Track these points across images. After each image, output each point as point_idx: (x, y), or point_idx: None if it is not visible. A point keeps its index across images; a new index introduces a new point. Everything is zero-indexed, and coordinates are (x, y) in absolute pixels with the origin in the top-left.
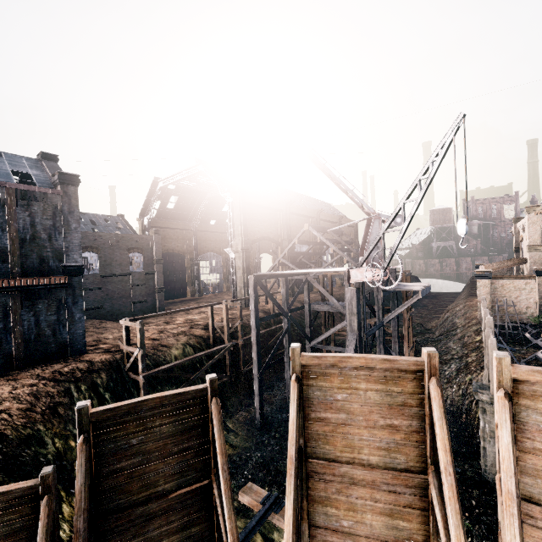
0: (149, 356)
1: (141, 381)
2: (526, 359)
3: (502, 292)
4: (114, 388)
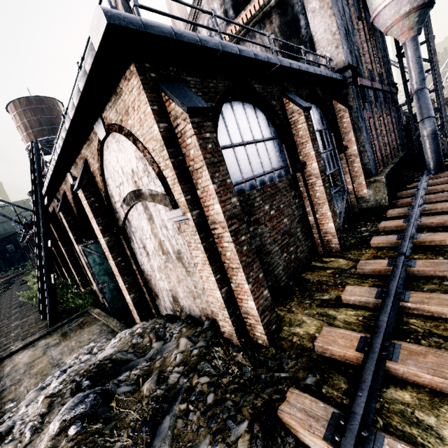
0: None
1: None
2: None
3: None
4: None
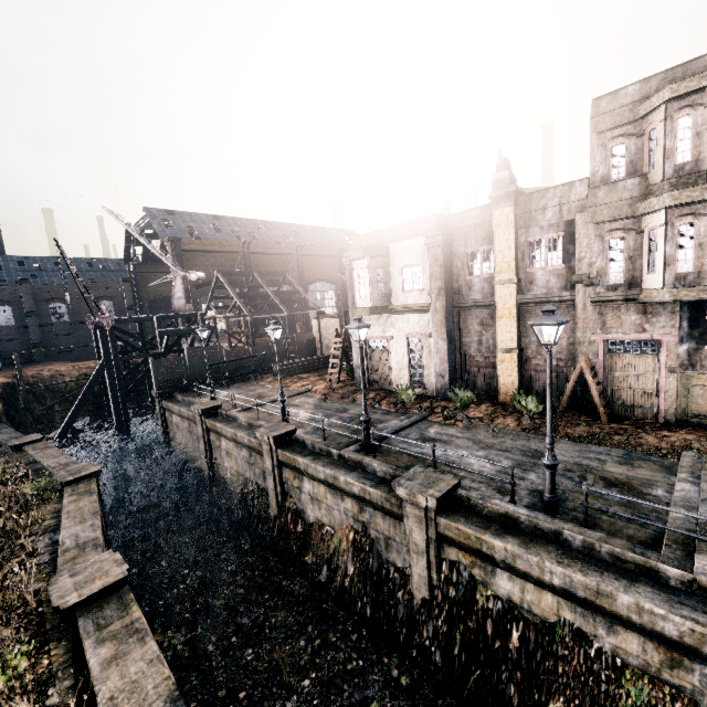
0: (43, 380)
1: (22, 393)
2: (248, 377)
3: (326, 330)
4: (6, 397)
